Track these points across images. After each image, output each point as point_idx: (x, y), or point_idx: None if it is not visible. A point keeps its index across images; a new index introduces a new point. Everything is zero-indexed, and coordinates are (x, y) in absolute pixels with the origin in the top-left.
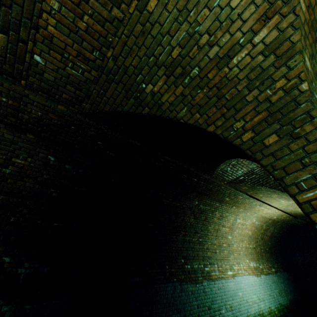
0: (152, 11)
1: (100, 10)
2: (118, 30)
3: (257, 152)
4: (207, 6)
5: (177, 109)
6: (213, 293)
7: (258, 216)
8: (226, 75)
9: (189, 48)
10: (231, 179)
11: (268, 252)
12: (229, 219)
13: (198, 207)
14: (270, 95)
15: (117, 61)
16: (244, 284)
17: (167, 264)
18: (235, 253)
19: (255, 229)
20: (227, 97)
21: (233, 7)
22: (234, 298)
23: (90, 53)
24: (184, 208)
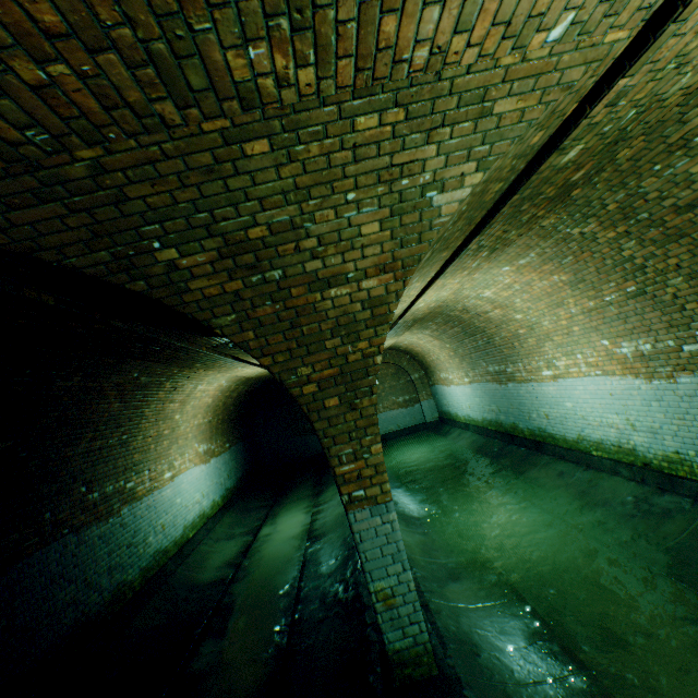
0: (251, 155)
1: (126, 83)
2: (149, 132)
3: (315, 412)
4: (337, 210)
5: (218, 310)
6: (138, 520)
7: (232, 376)
8: (316, 303)
9: (283, 240)
10: (222, 342)
11: (227, 421)
12: (187, 388)
13: (137, 382)
14: (350, 352)
15: (104, 174)
16: (188, 482)
17: (49, 511)
18: (181, 440)
19: (221, 393)
20: (305, 330)
21: (362, 233)
22: (169, 512)
23: (14, 126)
24: (106, 389)
